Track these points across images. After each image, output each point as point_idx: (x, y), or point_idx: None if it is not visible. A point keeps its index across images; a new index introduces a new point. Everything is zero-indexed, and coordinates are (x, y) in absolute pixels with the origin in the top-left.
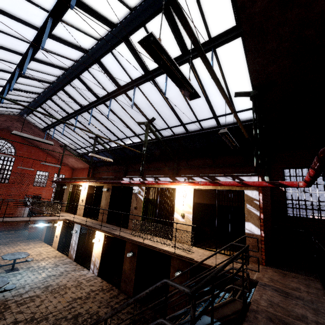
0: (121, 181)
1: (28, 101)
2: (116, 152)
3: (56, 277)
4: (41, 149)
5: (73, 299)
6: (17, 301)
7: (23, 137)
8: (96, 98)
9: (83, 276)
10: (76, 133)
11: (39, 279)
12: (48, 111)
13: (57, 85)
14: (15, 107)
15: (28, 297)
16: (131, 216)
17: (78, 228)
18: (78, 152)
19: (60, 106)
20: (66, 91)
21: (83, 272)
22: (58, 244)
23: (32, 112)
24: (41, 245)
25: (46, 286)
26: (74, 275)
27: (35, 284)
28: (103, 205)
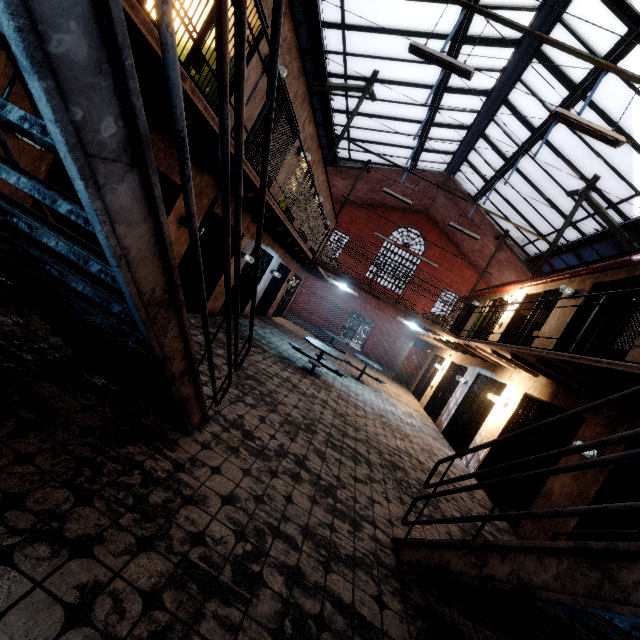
0: (631, 256)
1: (465, 126)
2: (639, 241)
3: (401, 420)
4: (462, 251)
5: (407, 452)
6: (340, 395)
7: (442, 228)
8: (628, 25)
9: (444, 453)
10: (538, 190)
11: (379, 404)
12: (493, 142)
13: (527, 49)
14: (444, 150)
15: (354, 402)
16: (634, 352)
17: (471, 376)
18: (529, 253)
19: (519, 116)
20: (545, 54)
21: (447, 451)
22: (428, 399)
23: (466, 157)
24: (407, 393)
25: (381, 414)
26: (429, 441)
27: (371, 403)
28: (547, 331)
